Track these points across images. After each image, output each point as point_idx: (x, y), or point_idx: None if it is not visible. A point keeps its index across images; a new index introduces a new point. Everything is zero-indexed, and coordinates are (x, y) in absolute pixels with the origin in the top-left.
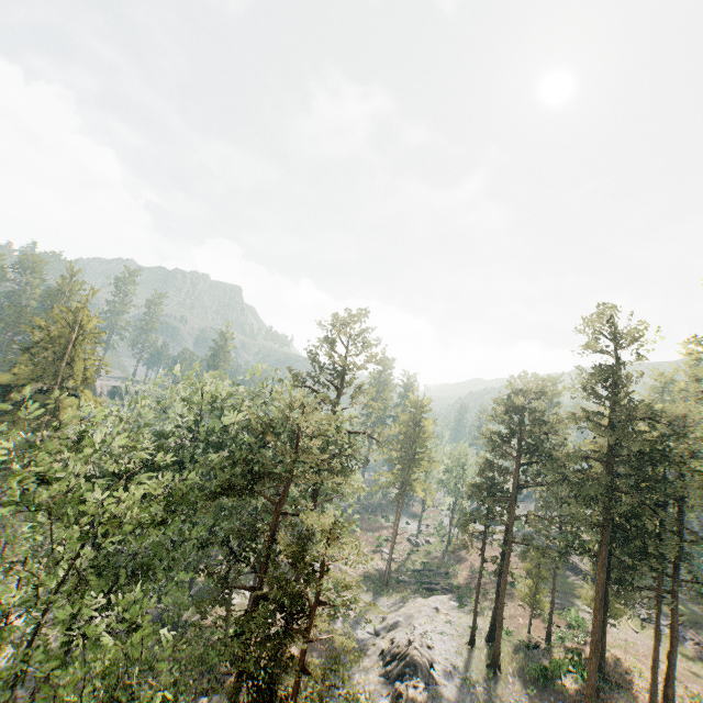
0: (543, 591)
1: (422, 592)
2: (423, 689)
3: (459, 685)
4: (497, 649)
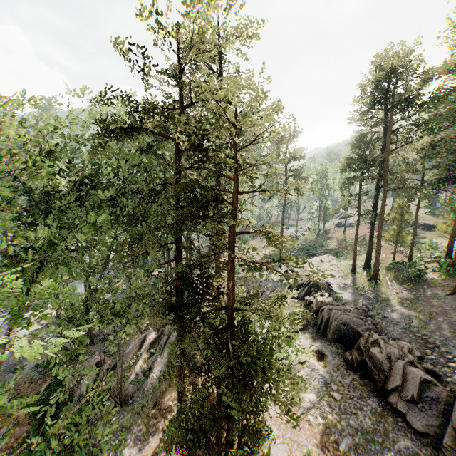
0: (405, 230)
1: (307, 257)
2: (327, 297)
3: (352, 293)
4: (376, 268)
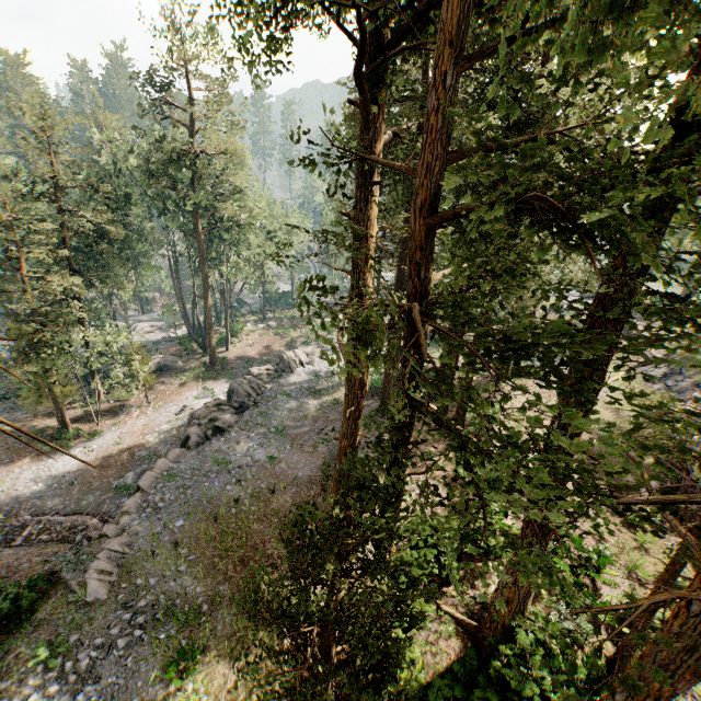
0: None
1: None
2: (269, 371)
3: (312, 379)
4: None
